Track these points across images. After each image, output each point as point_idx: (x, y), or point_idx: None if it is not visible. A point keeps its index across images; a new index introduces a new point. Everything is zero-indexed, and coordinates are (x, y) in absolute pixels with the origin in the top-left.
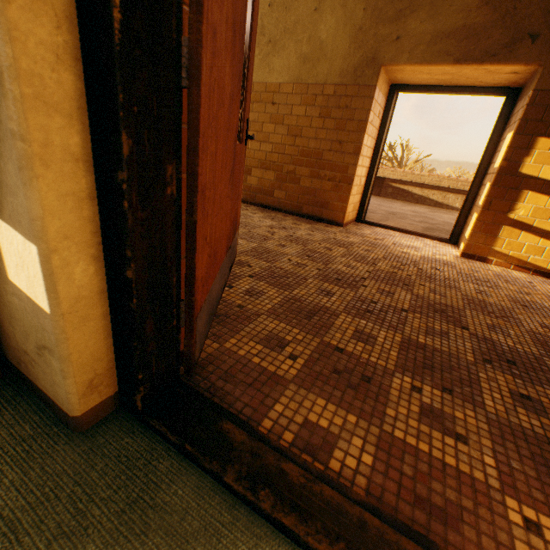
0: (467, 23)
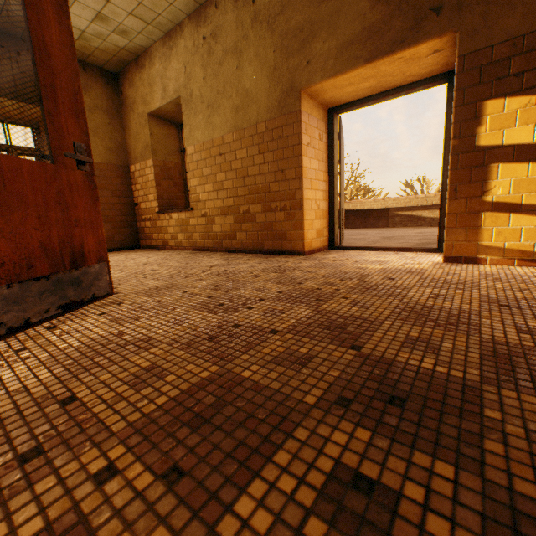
0: (366, 25)
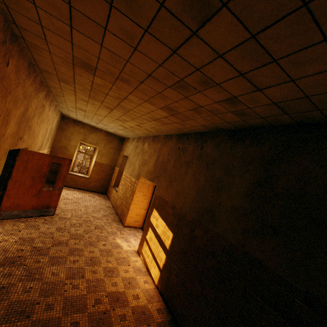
0: (151, 170)
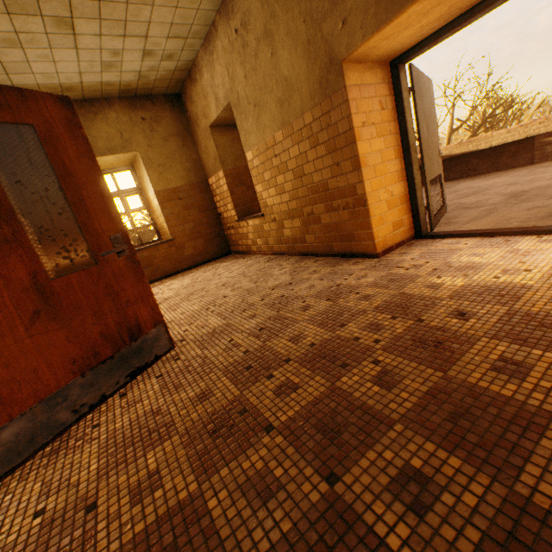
0: None
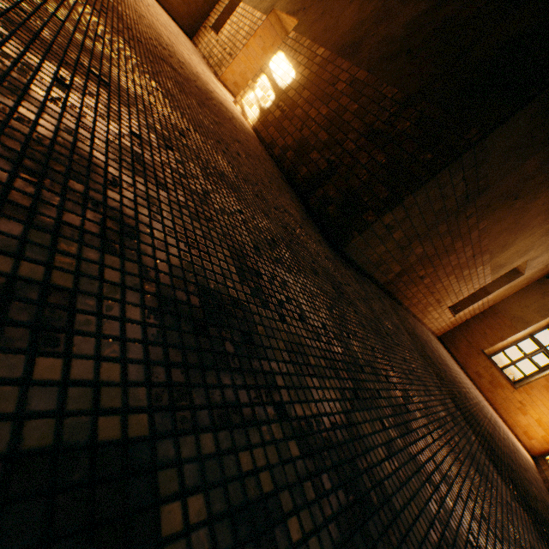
0: None
